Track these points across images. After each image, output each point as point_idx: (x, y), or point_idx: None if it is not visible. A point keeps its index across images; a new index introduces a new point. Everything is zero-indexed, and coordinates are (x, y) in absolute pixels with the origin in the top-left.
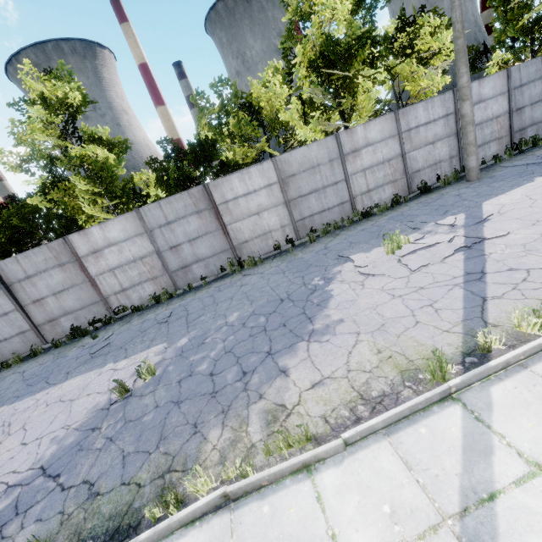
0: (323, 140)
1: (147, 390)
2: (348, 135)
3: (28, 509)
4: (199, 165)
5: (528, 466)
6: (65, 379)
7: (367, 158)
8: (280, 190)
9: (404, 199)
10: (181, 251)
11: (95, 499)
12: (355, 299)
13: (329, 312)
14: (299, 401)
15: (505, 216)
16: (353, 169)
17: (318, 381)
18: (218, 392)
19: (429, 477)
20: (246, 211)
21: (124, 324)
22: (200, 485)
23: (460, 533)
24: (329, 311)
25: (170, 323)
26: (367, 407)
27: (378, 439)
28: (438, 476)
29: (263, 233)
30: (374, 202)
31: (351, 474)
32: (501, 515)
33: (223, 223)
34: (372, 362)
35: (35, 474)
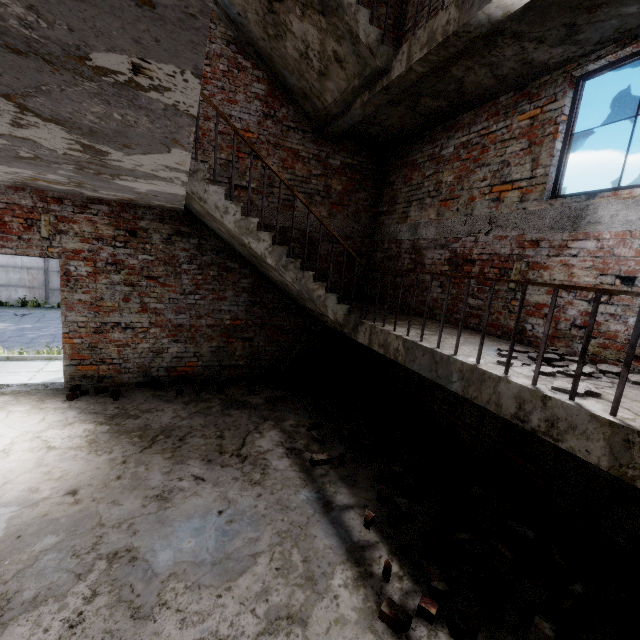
0: None
1: None
2: None
3: None
4: None
5: None
6: None
7: None
8: None
9: None
10: None
11: None
12: None
13: None
14: None
15: None
16: None
17: None
18: (32, 343)
19: None
20: None
21: None
22: None
23: None
24: None
25: (25, 317)
26: None
27: None
28: None
29: None
30: None
31: None
32: None
33: None
34: None
35: None
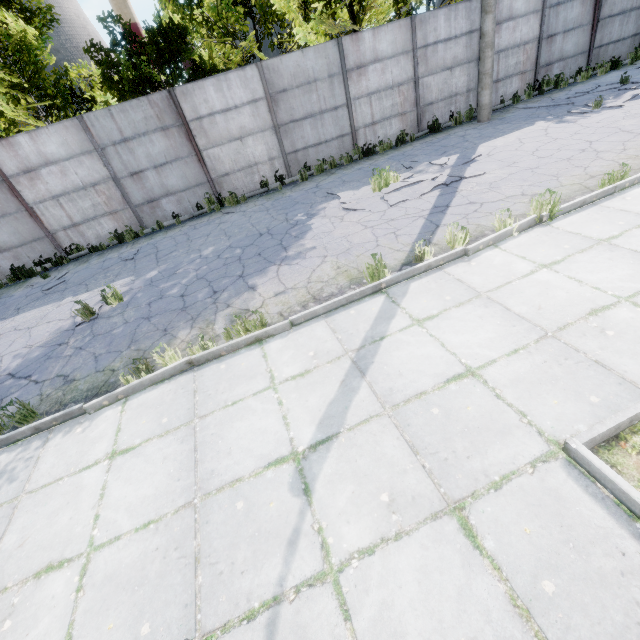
0: (323, 45)
1: (115, 313)
2: (353, 43)
3: (4, 398)
4: (163, 65)
5: (412, 321)
6: (17, 314)
7: (374, 79)
8: (268, 110)
9: (410, 137)
10: (145, 180)
11: (71, 383)
12: (331, 231)
13: (305, 242)
14: (262, 306)
15: (491, 158)
16: (357, 92)
17: (281, 291)
18: (189, 307)
19: (346, 335)
20: (226, 134)
21: (81, 264)
22: (168, 358)
23: (354, 357)
24: (305, 241)
25: (137, 259)
26: (316, 304)
27: (318, 320)
28: (352, 334)
29: (248, 165)
30: (379, 139)
31: (292, 341)
32: (383, 346)
33: (197, 147)
34: (330, 276)
35: (3, 379)
